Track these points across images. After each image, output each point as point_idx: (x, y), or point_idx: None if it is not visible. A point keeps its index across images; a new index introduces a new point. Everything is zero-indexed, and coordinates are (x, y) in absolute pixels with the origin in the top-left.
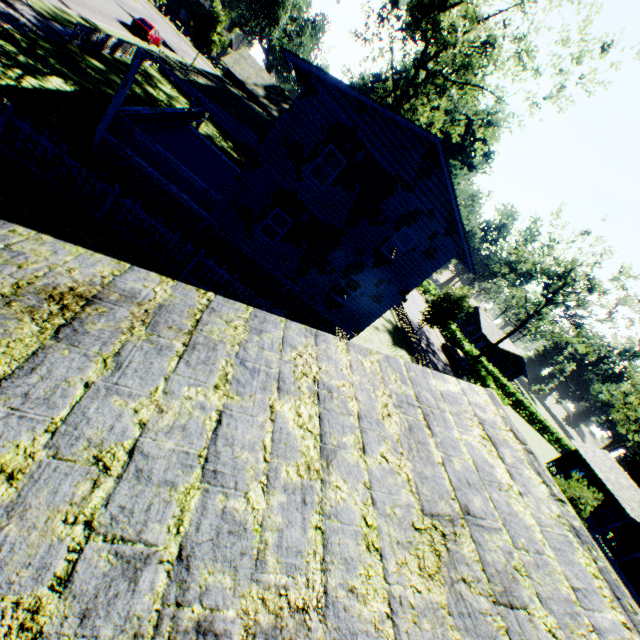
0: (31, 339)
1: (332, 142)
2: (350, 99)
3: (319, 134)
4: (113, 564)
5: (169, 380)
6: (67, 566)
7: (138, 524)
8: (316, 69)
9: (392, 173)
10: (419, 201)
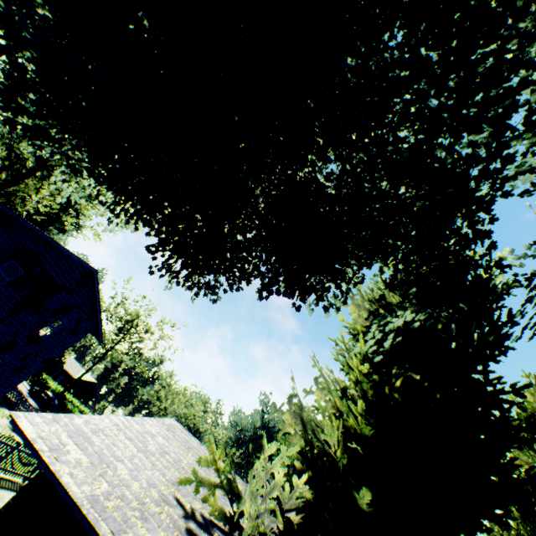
0: (129, 442)
1: (16, 258)
2: (41, 237)
3: (6, 251)
4: (172, 464)
5: (146, 441)
6: (170, 466)
7: (169, 460)
8: (23, 219)
9: (60, 282)
10: (75, 299)
